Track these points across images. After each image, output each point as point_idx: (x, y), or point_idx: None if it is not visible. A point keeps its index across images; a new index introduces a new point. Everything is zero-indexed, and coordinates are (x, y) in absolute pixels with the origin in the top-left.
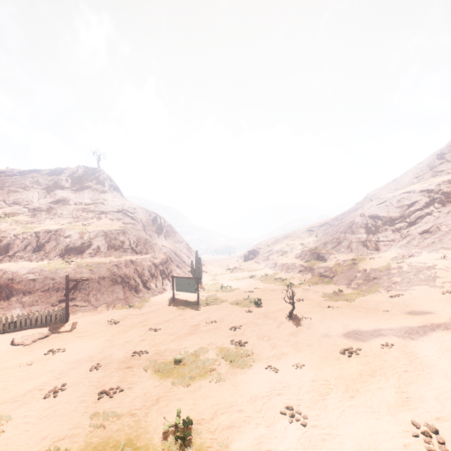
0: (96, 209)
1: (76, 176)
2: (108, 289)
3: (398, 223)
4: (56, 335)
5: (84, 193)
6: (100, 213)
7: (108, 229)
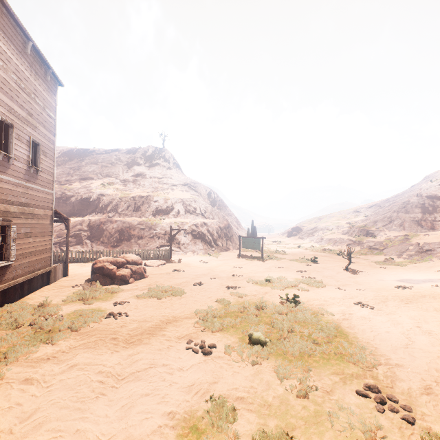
0: (168, 182)
1: (147, 155)
2: (191, 241)
3: None
4: (170, 264)
5: (155, 169)
6: (172, 186)
7: (183, 197)
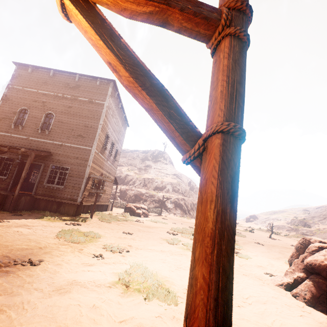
0: (164, 172)
1: (154, 154)
2: (174, 207)
3: None
4: (160, 216)
5: (157, 163)
6: (166, 174)
7: (172, 182)
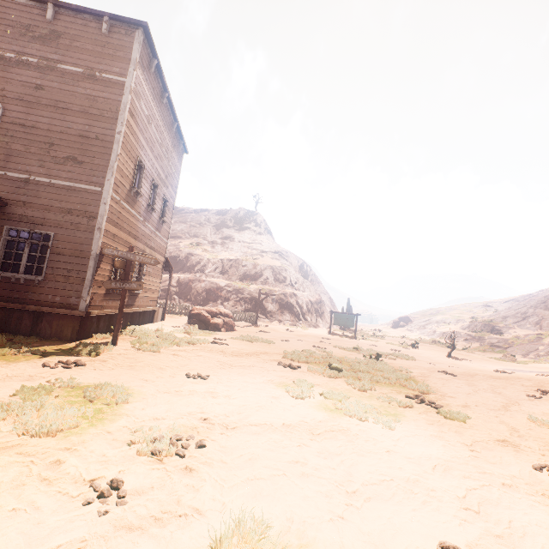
0: (258, 248)
1: (238, 217)
2: (278, 310)
3: None
4: (256, 327)
5: (244, 233)
6: (261, 252)
7: (273, 265)
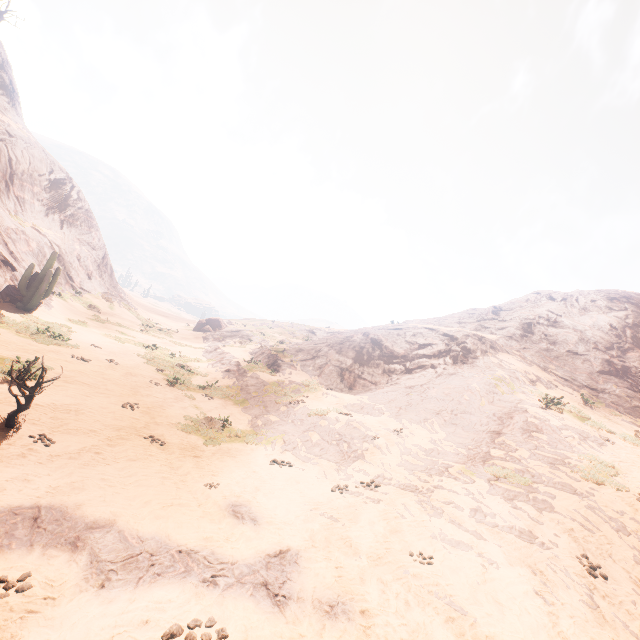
0: None
1: None
2: None
3: (395, 364)
4: None
5: None
6: None
7: None
